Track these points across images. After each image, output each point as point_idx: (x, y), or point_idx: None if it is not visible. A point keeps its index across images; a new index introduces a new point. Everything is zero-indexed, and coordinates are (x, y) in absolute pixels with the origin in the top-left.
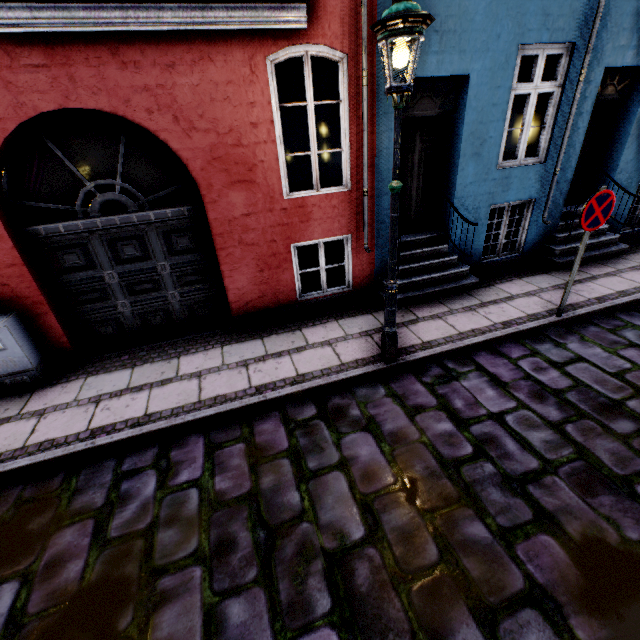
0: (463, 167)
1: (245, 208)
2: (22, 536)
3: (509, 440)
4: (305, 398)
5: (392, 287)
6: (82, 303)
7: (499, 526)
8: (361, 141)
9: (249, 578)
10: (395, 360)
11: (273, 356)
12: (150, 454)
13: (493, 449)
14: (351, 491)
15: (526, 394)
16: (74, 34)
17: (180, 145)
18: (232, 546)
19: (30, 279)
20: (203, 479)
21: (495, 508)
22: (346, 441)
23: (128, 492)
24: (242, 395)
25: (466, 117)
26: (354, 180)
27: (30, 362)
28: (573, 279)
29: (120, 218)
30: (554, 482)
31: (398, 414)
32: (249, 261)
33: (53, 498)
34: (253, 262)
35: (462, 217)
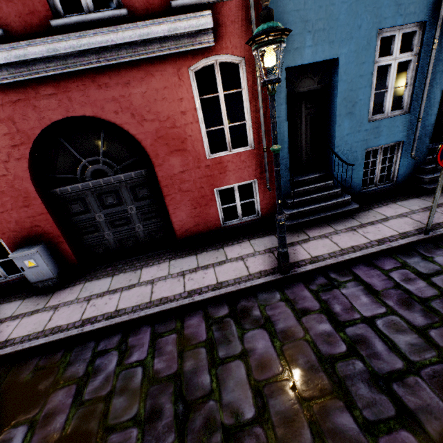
0: (340, 124)
1: (181, 167)
2: (34, 393)
3: (378, 341)
4: (221, 300)
5: (280, 220)
6: (83, 234)
7: (365, 419)
8: (259, 114)
9: (168, 442)
10: (288, 272)
11: (202, 268)
12: (116, 339)
13: (364, 349)
14: (247, 377)
15: (395, 301)
16: (70, 73)
17: (136, 131)
18: (159, 414)
19: (52, 221)
20: (146, 360)
21: (362, 402)
22: (248, 336)
23: (99, 366)
24: (178, 297)
25: (339, 88)
26: (256, 141)
27: (52, 273)
28: (436, 204)
29: (103, 180)
30: (416, 382)
31: (288, 315)
32: (186, 202)
33: (55, 367)
34: (189, 202)
35: (341, 160)
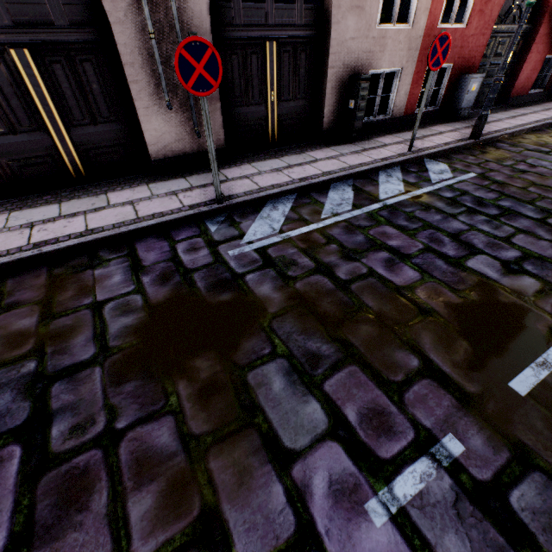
0: None
1: (549, 29)
2: None
3: None
4: None
5: None
6: None
7: None
8: None
9: None
10: None
11: (550, 109)
12: None
13: None
14: None
15: None
16: None
17: None
18: None
19: (481, 56)
20: None
21: None
22: None
23: None
24: None
25: None
26: None
27: (472, 103)
28: None
29: (511, 27)
30: None
31: None
32: (532, 63)
33: None
34: (532, 64)
35: None
